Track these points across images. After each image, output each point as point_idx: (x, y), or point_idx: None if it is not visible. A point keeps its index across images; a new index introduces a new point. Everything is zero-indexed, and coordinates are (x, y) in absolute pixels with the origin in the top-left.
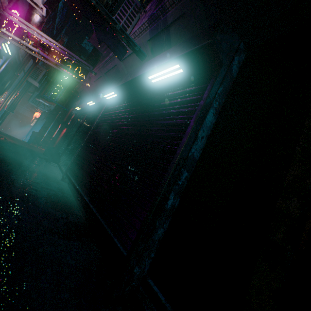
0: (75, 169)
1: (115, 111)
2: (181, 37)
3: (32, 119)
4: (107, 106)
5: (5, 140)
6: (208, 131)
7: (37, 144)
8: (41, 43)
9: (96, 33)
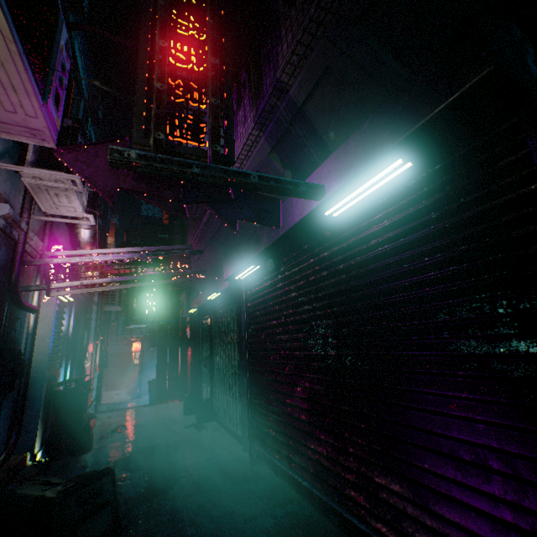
0: (266, 435)
1: (272, 293)
2: (337, 108)
3: (131, 352)
4: (245, 288)
5: (125, 429)
6: None
7: (165, 398)
8: (108, 264)
9: (219, 214)
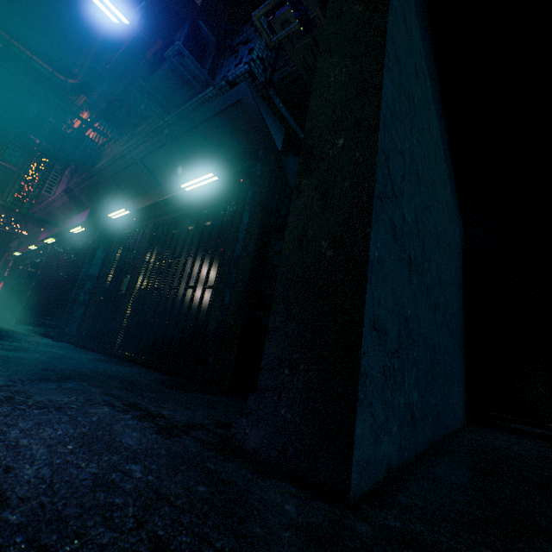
0: (27, 313)
1: (58, 253)
2: (90, 202)
3: None
4: (51, 249)
5: None
6: (101, 260)
7: None
8: None
9: (24, 220)
